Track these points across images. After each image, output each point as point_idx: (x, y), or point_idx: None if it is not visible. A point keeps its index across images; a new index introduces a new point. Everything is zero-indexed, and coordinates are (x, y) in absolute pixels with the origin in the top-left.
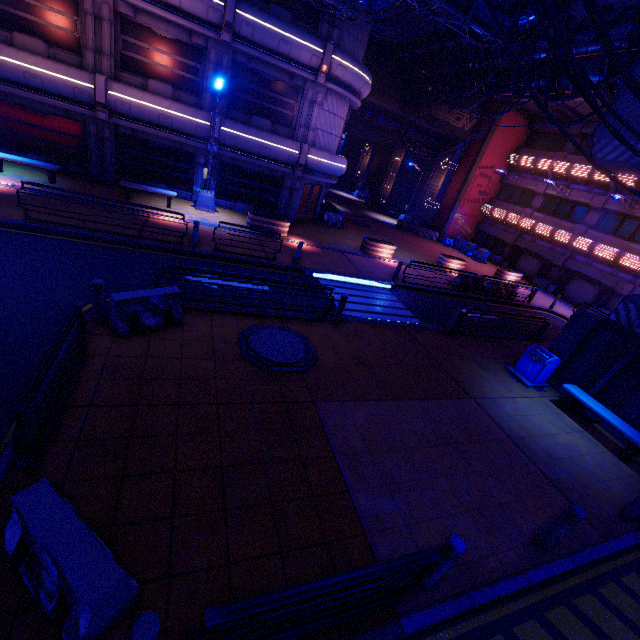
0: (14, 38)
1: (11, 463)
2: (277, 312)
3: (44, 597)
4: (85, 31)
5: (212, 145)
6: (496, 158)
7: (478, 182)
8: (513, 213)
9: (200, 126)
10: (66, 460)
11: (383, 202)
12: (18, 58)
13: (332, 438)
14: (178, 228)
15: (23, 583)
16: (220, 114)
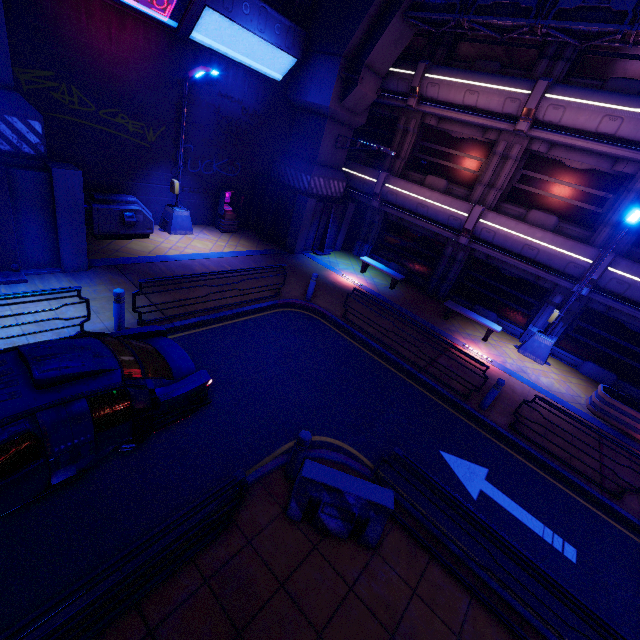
0: (426, 179)
1: None
2: None
3: None
4: (486, 169)
5: (582, 286)
6: None
7: None
8: None
9: (574, 262)
10: None
11: None
12: (419, 193)
13: None
14: (478, 371)
15: None
16: (615, 251)
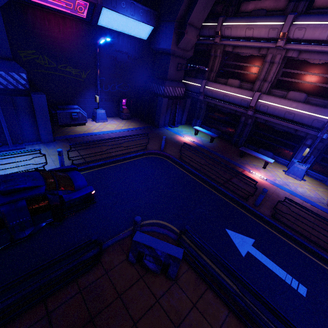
0: (228, 81)
1: None
2: None
3: None
4: (261, 71)
5: (322, 133)
6: None
7: None
8: None
9: (317, 119)
10: None
11: None
12: (224, 89)
13: None
14: (256, 185)
15: None
16: None
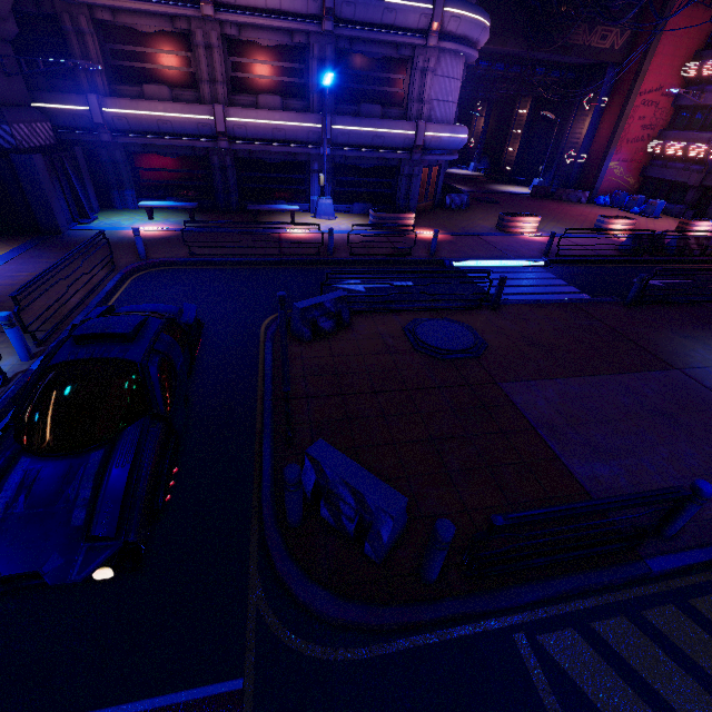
0: (144, 91)
1: (272, 439)
2: (431, 305)
3: (346, 520)
4: (199, 64)
5: (325, 148)
6: (664, 75)
7: (639, 114)
8: (696, 143)
9: (312, 130)
10: (309, 436)
11: (508, 170)
12: (151, 109)
13: (527, 414)
14: (309, 240)
15: (319, 516)
16: (329, 112)
